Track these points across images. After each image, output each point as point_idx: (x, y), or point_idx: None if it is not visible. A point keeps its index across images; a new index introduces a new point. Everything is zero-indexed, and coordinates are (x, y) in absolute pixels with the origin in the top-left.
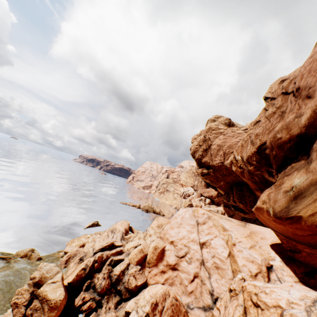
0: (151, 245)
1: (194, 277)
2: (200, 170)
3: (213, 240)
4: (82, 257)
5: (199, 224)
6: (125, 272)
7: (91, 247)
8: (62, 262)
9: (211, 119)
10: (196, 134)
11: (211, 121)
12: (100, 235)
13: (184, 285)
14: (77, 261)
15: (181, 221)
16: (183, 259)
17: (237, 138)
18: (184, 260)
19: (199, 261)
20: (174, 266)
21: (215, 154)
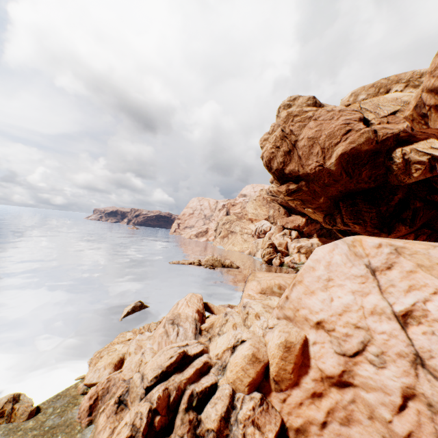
0: (273, 341)
1: (404, 398)
2: (284, 186)
3: (433, 303)
4: (122, 397)
5: (377, 272)
6: (229, 417)
7: (137, 366)
8: (81, 413)
9: (283, 104)
10: (266, 133)
11: (285, 107)
12: (150, 331)
13: (380, 420)
14: (111, 410)
15: (327, 273)
16: (359, 360)
17: (341, 120)
18: (363, 360)
19: (407, 359)
20: (341, 377)
21: (306, 154)
